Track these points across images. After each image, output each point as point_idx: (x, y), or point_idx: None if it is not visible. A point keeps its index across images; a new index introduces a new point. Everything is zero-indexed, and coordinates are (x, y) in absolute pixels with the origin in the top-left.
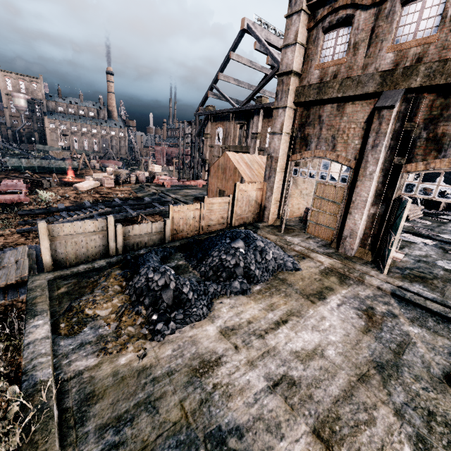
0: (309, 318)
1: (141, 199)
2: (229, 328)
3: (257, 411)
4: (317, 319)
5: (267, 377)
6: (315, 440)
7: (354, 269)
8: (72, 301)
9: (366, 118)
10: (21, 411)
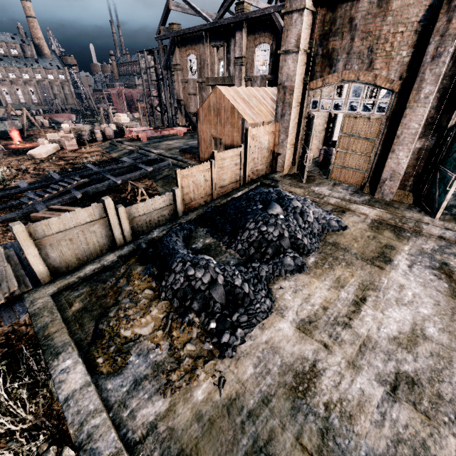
0: (387, 289)
1: (118, 160)
2: (305, 321)
3: (392, 431)
4: (396, 289)
5: (380, 380)
6: None
7: (406, 218)
8: (97, 321)
9: (423, 14)
10: None
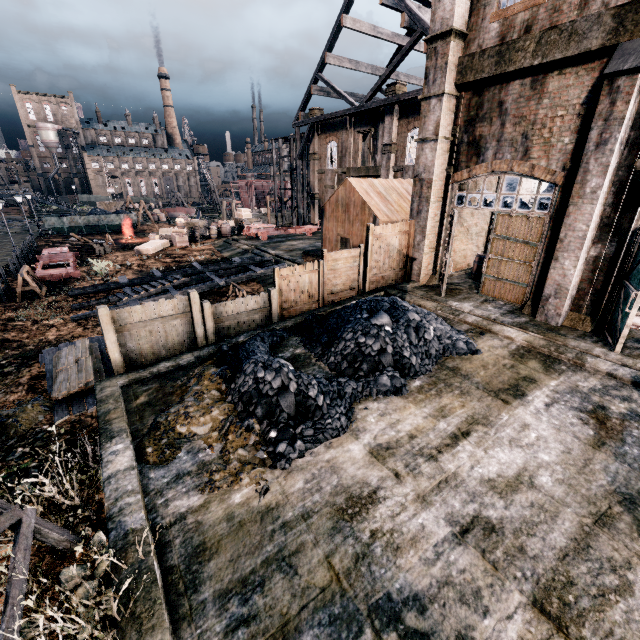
0: (503, 427)
1: (228, 260)
2: (382, 447)
3: (442, 572)
4: (516, 428)
5: (450, 519)
6: (538, 616)
7: (566, 347)
8: (157, 414)
9: (585, 95)
10: (113, 573)
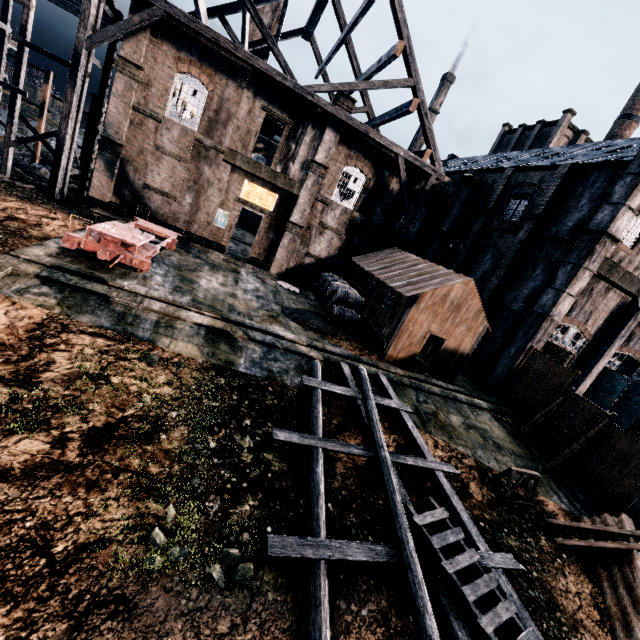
0: None
1: (243, 375)
2: None
3: None
4: None
5: None
6: None
7: None
8: None
9: (616, 307)
10: None
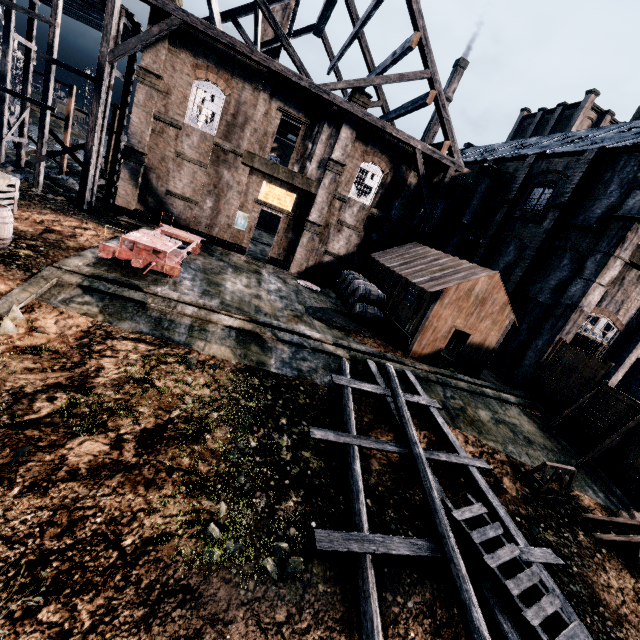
0: None
1: (275, 375)
2: None
3: None
4: None
5: None
6: None
7: None
8: None
9: None
10: None
